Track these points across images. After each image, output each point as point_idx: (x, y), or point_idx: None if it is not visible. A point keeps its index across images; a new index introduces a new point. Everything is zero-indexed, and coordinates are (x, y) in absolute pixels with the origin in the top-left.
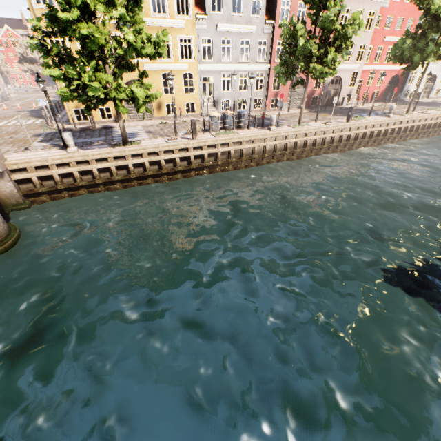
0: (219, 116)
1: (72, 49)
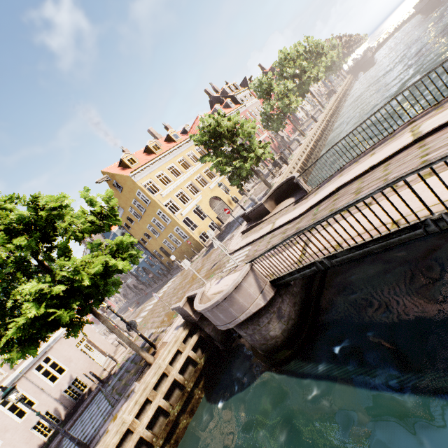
0: (278, 157)
1: (179, 204)
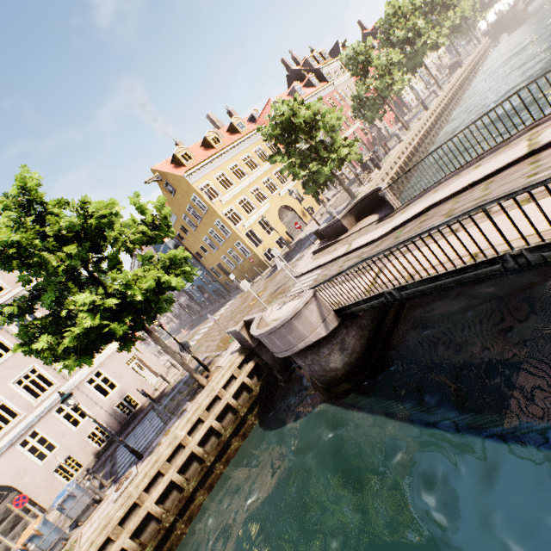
0: (369, 159)
1: (241, 214)
